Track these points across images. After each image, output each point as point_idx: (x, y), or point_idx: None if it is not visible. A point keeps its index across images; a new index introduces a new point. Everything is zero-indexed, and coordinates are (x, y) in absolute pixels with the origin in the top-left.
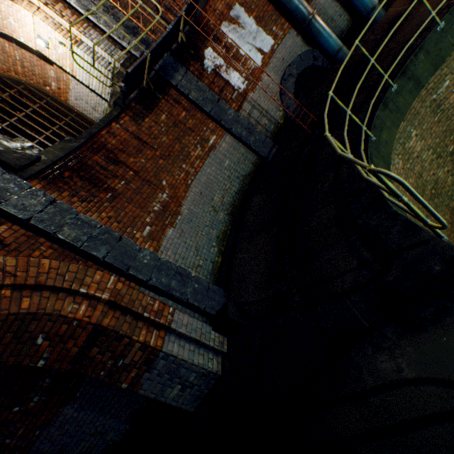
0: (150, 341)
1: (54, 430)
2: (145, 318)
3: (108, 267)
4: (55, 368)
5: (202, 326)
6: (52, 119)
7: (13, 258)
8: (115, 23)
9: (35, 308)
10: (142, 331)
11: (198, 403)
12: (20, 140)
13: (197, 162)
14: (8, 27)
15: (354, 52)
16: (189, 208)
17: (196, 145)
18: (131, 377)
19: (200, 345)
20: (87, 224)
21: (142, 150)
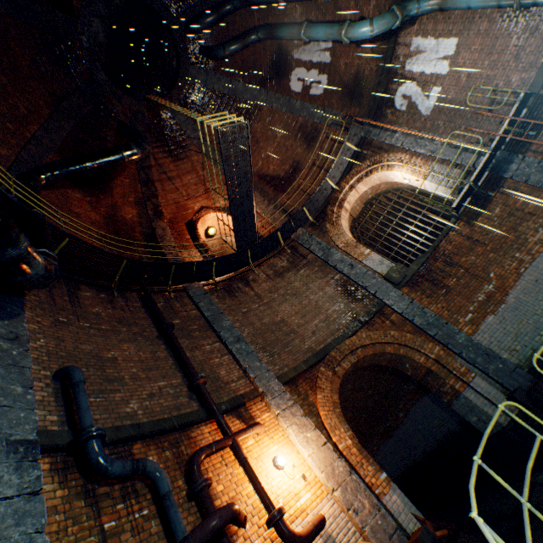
0: (455, 386)
1: (421, 404)
2: (453, 374)
3: (436, 340)
4: (414, 378)
5: (496, 393)
6: (418, 209)
7: (396, 332)
8: (449, 150)
9: (404, 353)
10: (451, 379)
11: (490, 435)
12: (398, 264)
13: (535, 248)
14: (389, 179)
15: None
16: (515, 297)
17: (535, 228)
18: (447, 398)
19: (491, 403)
20: (426, 315)
21: (473, 248)
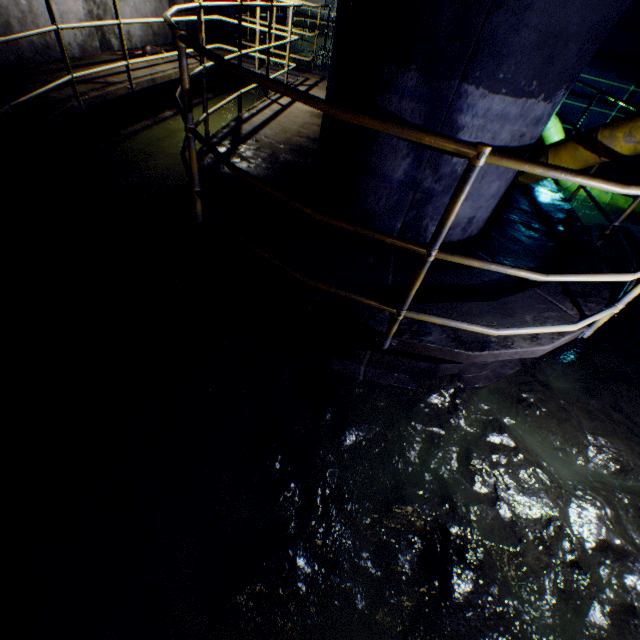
0: None
1: None
2: None
3: None
4: None
5: None
6: None
7: None
8: None
9: None
10: None
11: None
12: None
13: None
14: None
15: None
16: None
17: None
18: None
19: None
20: None
21: None
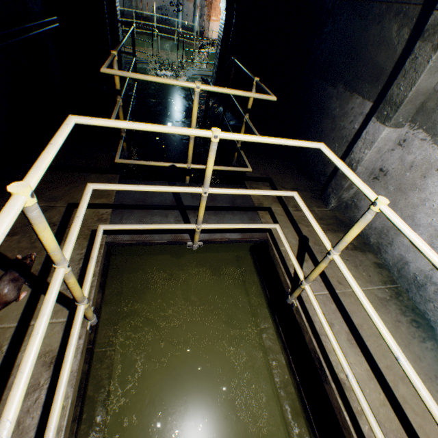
0: None
1: None
2: None
3: None
4: None
5: None
6: None
7: None
8: None
9: None
10: None
11: None
12: None
13: None
14: None
15: (181, 34)
16: None
17: None
18: None
19: None
20: None
21: None
